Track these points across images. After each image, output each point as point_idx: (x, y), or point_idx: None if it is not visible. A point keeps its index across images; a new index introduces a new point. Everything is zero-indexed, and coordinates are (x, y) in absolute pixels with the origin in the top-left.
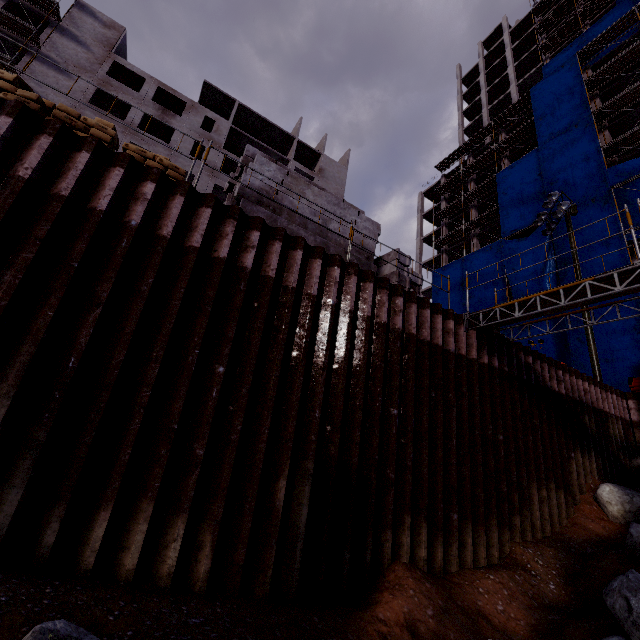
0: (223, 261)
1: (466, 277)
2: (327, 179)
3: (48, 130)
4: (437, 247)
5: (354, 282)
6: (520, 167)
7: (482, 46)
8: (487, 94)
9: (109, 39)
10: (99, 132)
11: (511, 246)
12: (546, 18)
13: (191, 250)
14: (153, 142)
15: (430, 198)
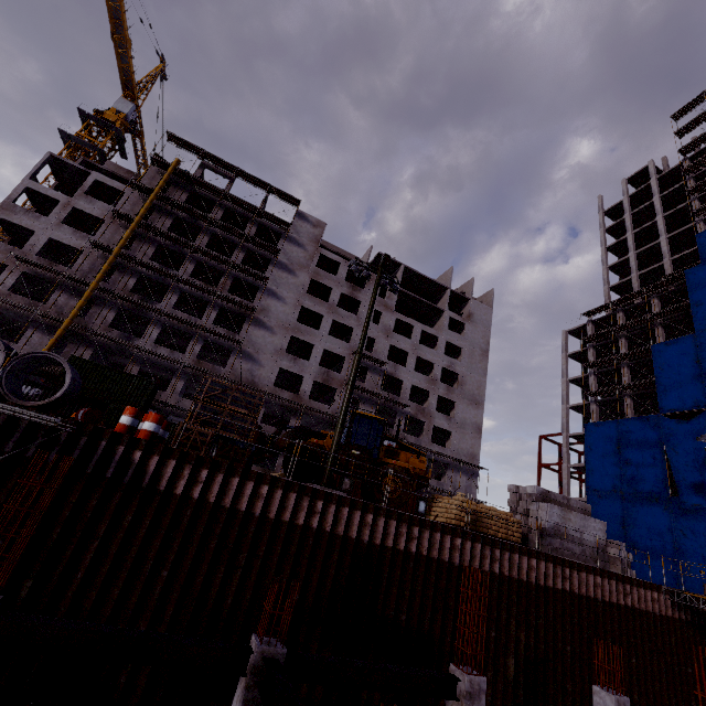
0: (560, 590)
1: (662, 559)
2: (476, 323)
3: (507, 549)
4: (583, 386)
5: (607, 583)
6: (676, 347)
7: (626, 184)
8: (633, 236)
9: (316, 236)
10: (496, 518)
11: (670, 425)
12: (698, 183)
13: (550, 589)
14: (347, 316)
15: (574, 335)
